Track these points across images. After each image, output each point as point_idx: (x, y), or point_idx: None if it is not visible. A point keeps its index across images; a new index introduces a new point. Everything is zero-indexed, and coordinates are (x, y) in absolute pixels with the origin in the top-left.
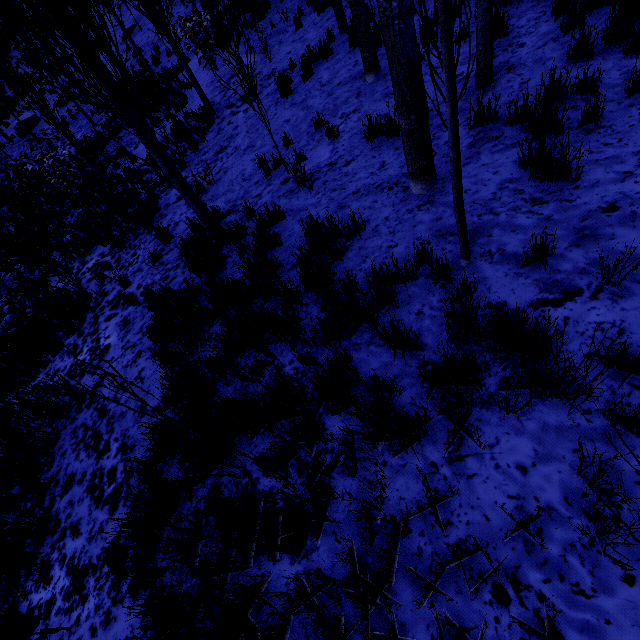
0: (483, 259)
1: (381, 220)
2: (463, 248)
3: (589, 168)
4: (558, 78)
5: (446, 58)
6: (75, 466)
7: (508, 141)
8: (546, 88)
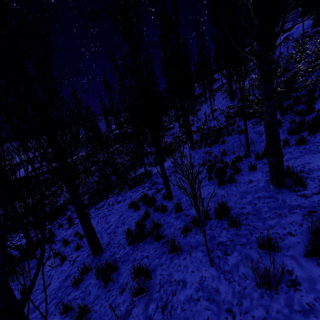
0: None
1: None
2: None
3: None
4: None
5: None
6: None
7: None
8: None
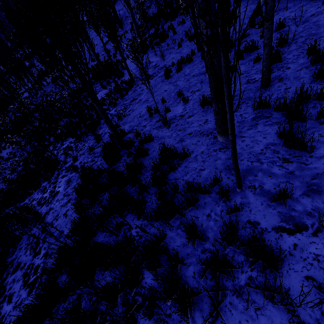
0: (250, 190)
1: (199, 152)
2: (238, 183)
3: (320, 146)
4: (305, 91)
5: (226, 92)
6: (23, 258)
7: (274, 120)
8: (298, 95)
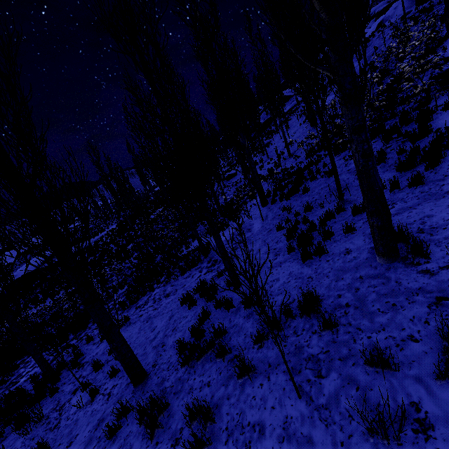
0: None
1: None
2: None
3: None
4: None
5: None
6: None
7: None
8: None
